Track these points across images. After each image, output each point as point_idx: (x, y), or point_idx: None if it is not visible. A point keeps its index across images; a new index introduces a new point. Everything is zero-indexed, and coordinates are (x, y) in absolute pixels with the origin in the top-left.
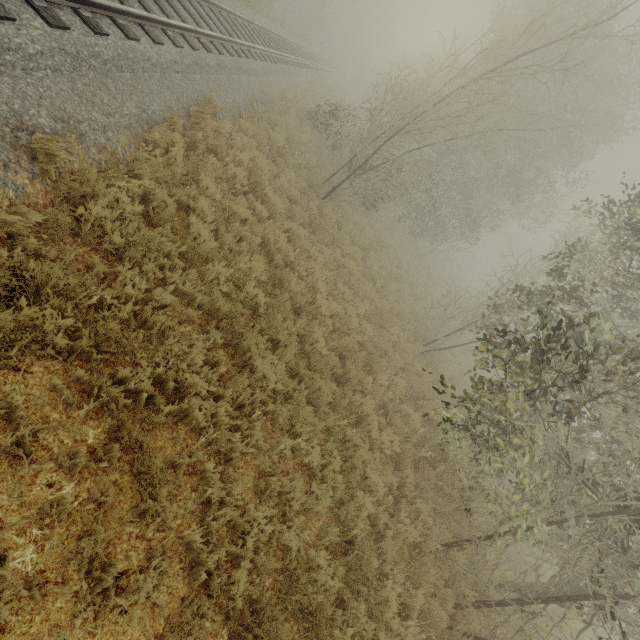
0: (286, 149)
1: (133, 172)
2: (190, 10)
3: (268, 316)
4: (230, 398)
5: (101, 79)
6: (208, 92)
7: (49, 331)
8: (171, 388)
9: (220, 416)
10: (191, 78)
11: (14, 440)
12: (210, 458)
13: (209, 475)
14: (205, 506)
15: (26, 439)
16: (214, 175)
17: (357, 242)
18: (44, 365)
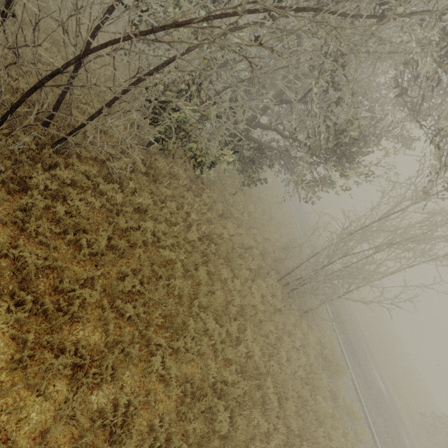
0: None
1: None
2: None
3: None
4: None
5: None
6: None
7: None
8: None
9: None
10: None
11: None
12: None
13: None
14: None
15: None
16: None
17: None
18: None
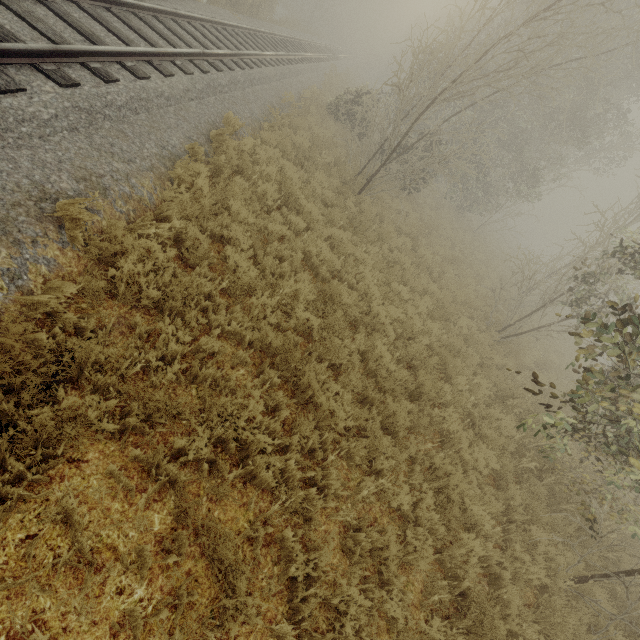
0: (312, 150)
1: (162, 215)
2: (195, 35)
3: (324, 342)
4: (298, 445)
5: (117, 127)
6: (225, 112)
7: (94, 418)
8: (233, 448)
9: (290, 470)
10: (206, 102)
11: (73, 552)
12: (287, 520)
13: (289, 545)
14: (290, 581)
15: (85, 550)
16: (243, 197)
17: (403, 231)
18: (99, 449)
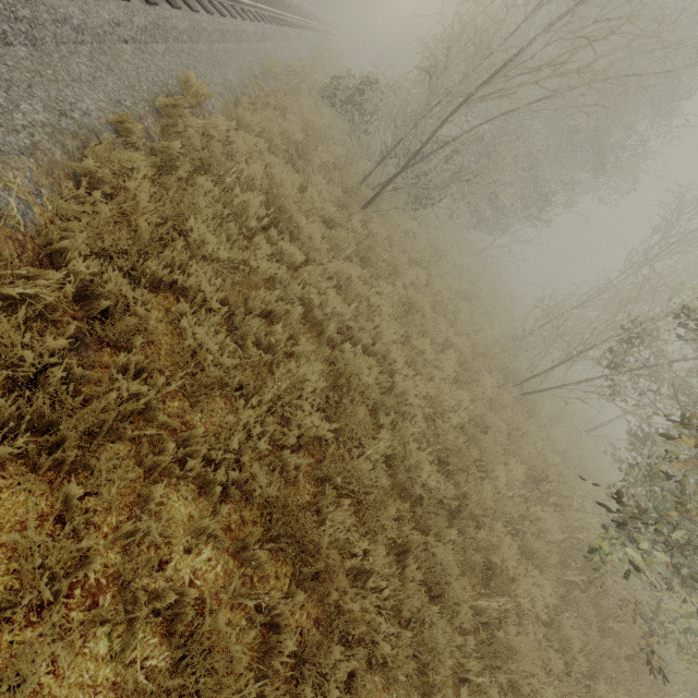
0: (307, 145)
1: (51, 246)
2: None
3: (347, 475)
4: None
5: None
6: (182, 71)
7: None
8: None
9: None
10: (150, 50)
11: None
12: None
13: None
14: None
15: None
16: (211, 213)
17: (412, 259)
18: None
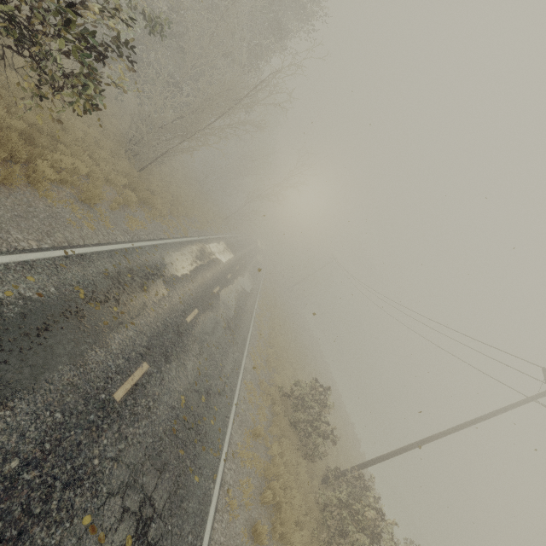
0: None
1: None
2: None
3: None
4: None
5: None
6: None
7: None
8: None
9: None
10: None
11: None
12: None
13: None
14: None
15: None
16: None
17: None
18: None
